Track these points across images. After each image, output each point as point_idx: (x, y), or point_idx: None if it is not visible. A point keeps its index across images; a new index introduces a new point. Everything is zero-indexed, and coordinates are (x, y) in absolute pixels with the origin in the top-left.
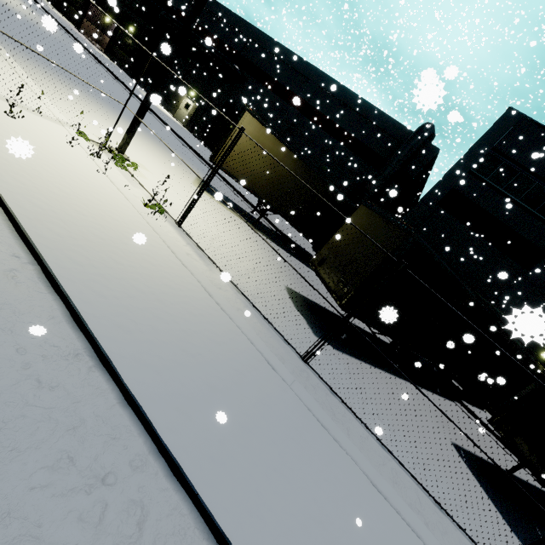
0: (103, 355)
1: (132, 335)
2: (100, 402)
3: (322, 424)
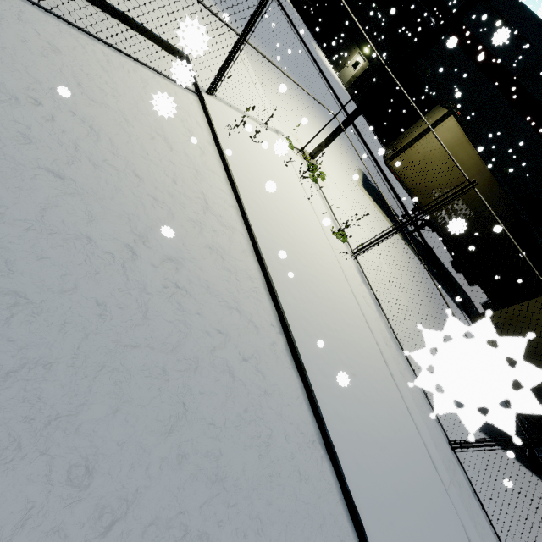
0: (331, 448)
1: (346, 424)
2: (331, 498)
3: None
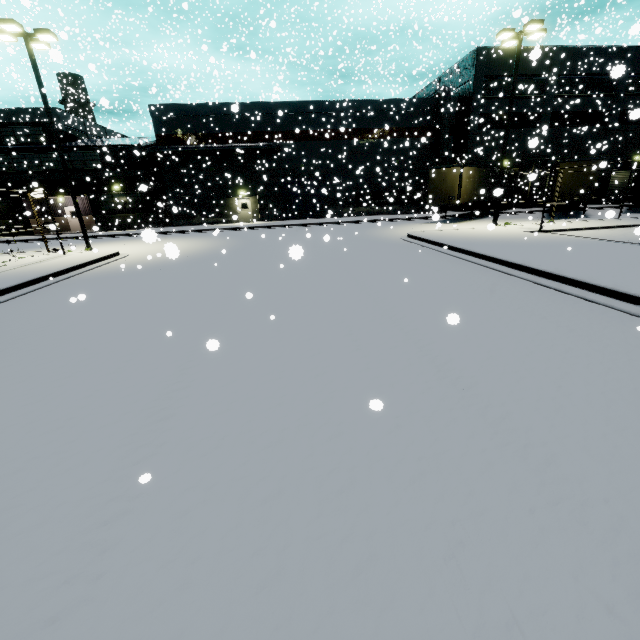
0: None
1: None
2: None
3: None
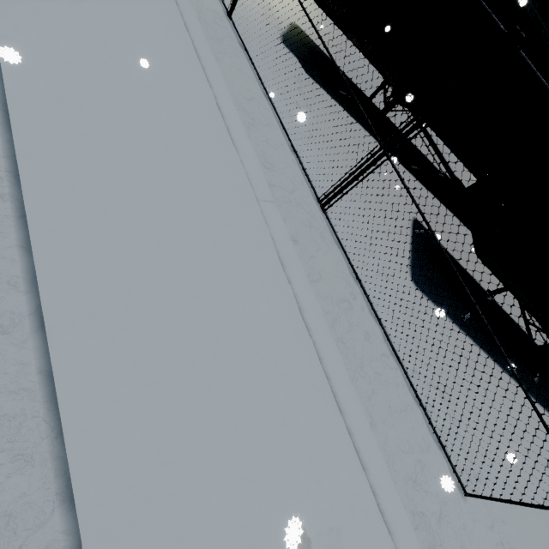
0: None
1: None
2: None
3: (177, 2)
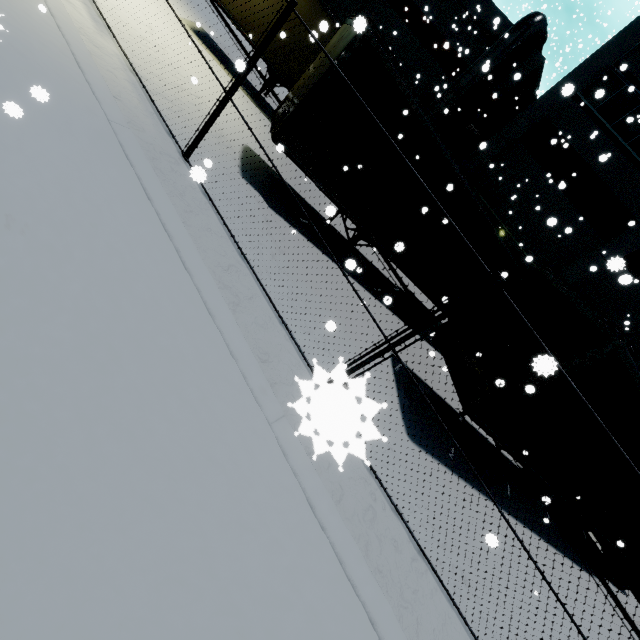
0: None
1: None
2: None
3: (130, 160)
